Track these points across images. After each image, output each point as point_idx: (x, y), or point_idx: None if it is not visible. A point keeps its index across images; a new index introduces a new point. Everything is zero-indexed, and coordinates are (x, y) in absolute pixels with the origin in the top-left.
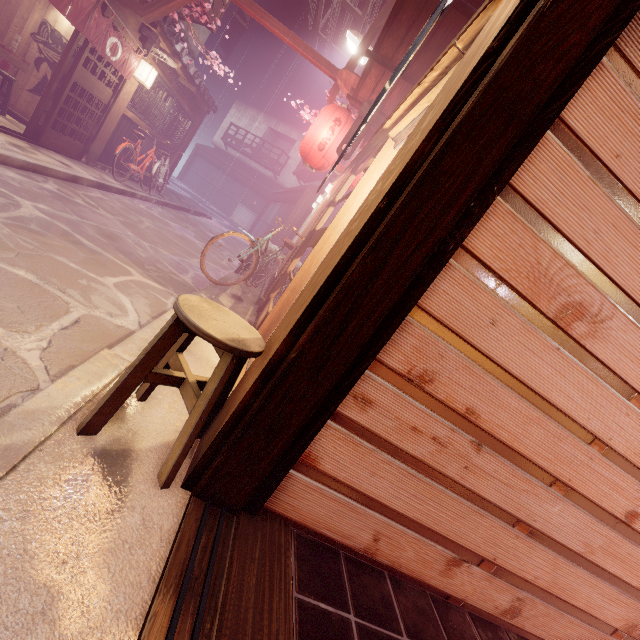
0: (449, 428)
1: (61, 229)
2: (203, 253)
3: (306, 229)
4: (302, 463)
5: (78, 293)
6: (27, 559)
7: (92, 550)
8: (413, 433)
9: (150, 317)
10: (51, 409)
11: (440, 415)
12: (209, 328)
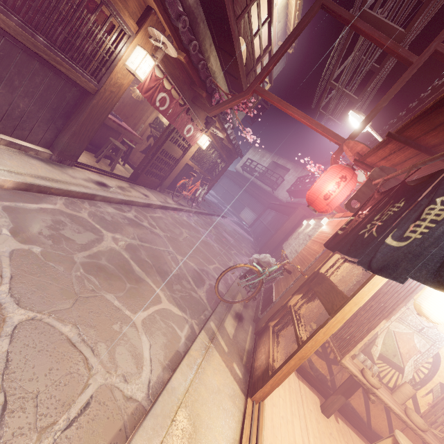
0: None
1: (123, 258)
2: (218, 278)
3: (305, 260)
4: None
5: (106, 347)
6: None
7: None
8: None
9: (161, 368)
10: None
11: None
12: None
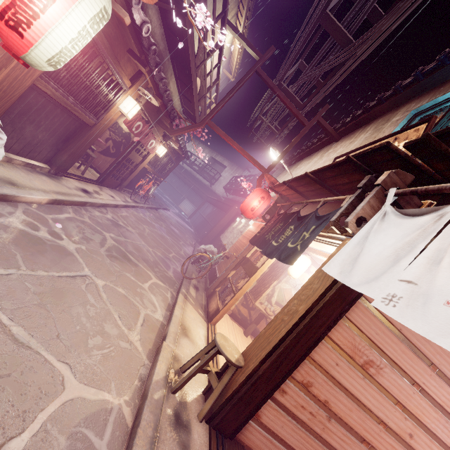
0: (317, 408)
1: (122, 251)
2: (184, 263)
3: (238, 249)
4: (254, 417)
5: (139, 299)
6: (176, 449)
7: (189, 448)
8: (302, 408)
9: (165, 310)
10: (161, 380)
11: (314, 401)
12: (229, 356)
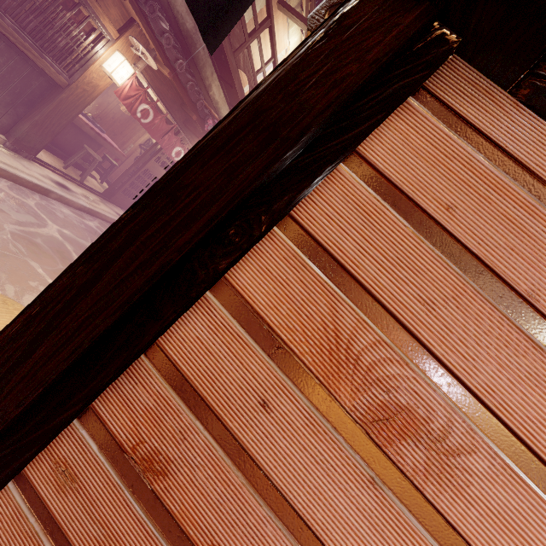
0: None
1: (64, 247)
2: None
3: None
4: None
5: (15, 289)
6: None
7: None
8: None
9: None
10: None
11: (168, 542)
12: None
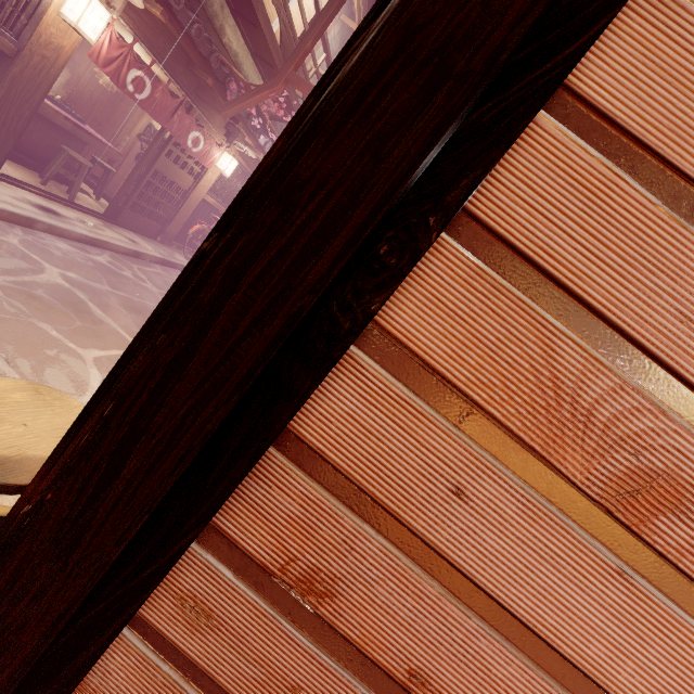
0: None
1: (75, 297)
2: None
3: None
4: None
5: (30, 364)
6: None
7: None
8: None
9: None
10: None
11: (351, 673)
12: None
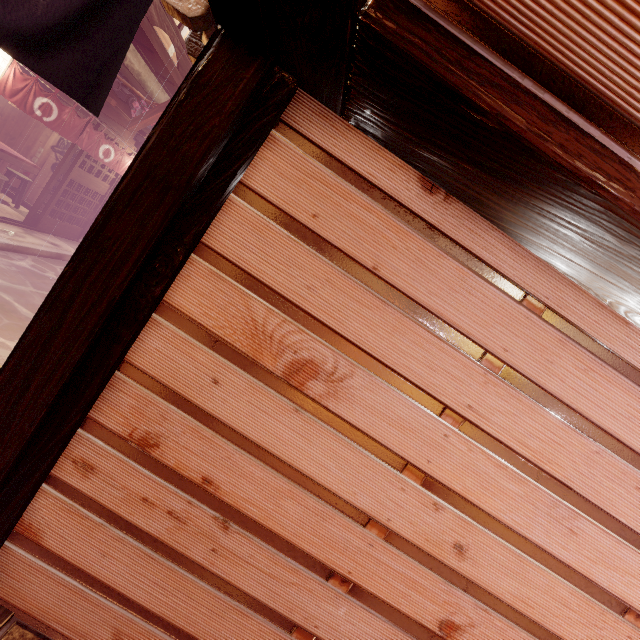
0: (186, 500)
1: (1, 299)
2: None
3: None
4: (23, 537)
5: None
6: None
7: None
8: (145, 505)
9: None
10: None
11: (173, 484)
12: None
